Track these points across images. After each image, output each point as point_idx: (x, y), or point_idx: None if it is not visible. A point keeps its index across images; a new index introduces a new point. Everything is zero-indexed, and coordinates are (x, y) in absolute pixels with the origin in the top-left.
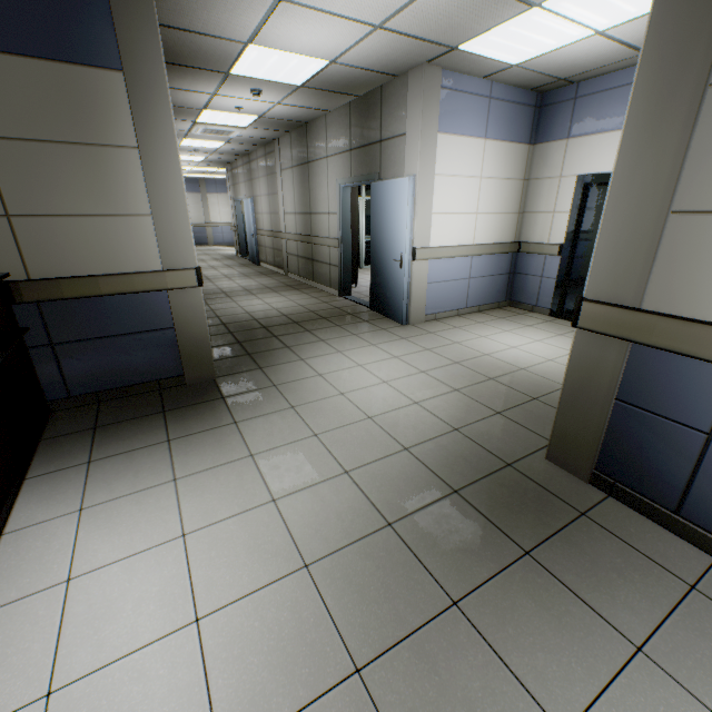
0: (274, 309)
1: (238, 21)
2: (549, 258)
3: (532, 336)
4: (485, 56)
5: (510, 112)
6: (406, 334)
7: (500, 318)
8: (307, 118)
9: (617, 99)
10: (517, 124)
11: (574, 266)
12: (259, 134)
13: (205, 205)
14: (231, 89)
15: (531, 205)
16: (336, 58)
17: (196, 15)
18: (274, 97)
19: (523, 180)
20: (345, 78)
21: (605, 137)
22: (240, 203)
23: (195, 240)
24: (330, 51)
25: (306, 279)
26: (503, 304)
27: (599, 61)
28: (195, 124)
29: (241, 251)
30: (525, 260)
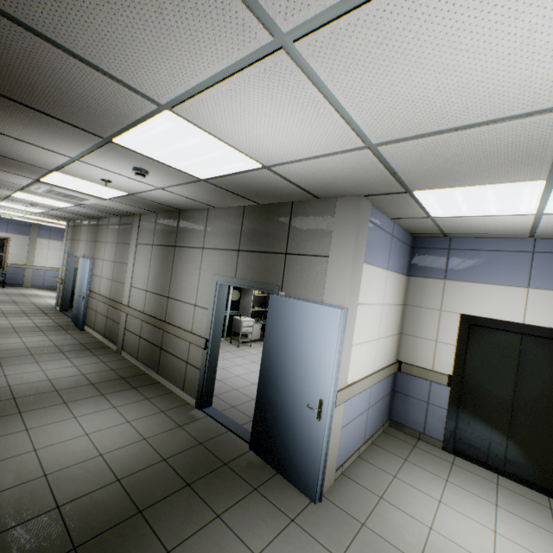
0: (98, 457)
1: (170, 59)
2: (435, 385)
3: (477, 515)
4: (423, 204)
5: (400, 249)
6: (334, 536)
7: (405, 460)
8: (185, 207)
9: (493, 259)
10: (402, 258)
11: (463, 398)
12: (121, 206)
13: (31, 247)
14: (105, 159)
15: (409, 328)
16: (274, 164)
17: (80, 5)
18: (160, 181)
19: (402, 305)
20: (263, 185)
21: (485, 287)
22: (76, 257)
23: (6, 280)
24: (277, 155)
25: (147, 367)
26: (386, 424)
27: (492, 230)
28: (36, 181)
29: (63, 305)
30: (406, 380)
